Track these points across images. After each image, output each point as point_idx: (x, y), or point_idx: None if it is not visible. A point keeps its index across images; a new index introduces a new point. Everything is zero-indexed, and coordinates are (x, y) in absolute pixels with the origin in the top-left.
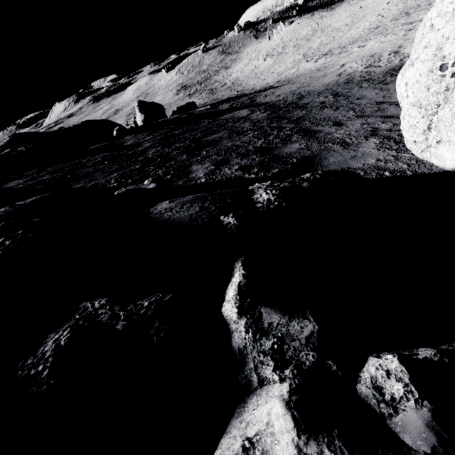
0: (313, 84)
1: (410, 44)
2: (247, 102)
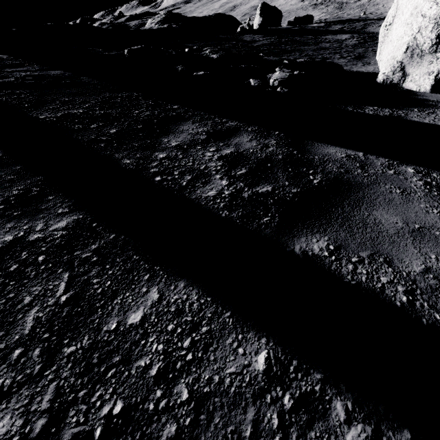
0: None
1: None
2: (358, 27)
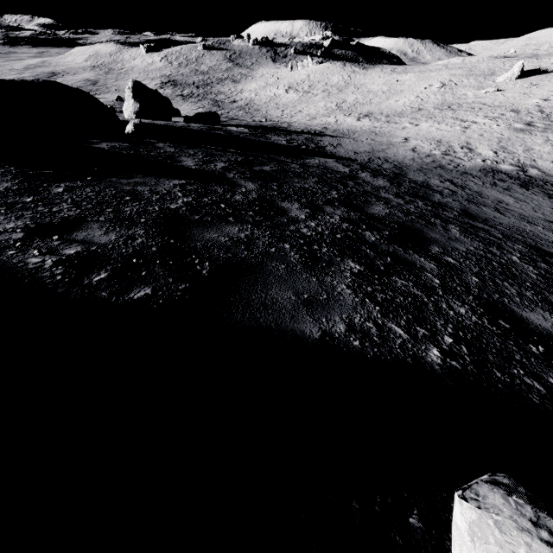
0: (390, 152)
1: (480, 145)
2: (311, 145)
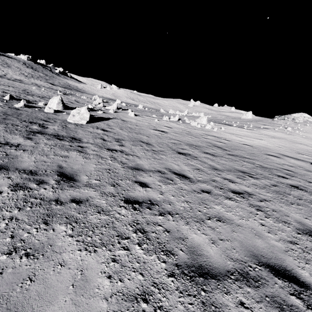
0: None
1: None
2: None
